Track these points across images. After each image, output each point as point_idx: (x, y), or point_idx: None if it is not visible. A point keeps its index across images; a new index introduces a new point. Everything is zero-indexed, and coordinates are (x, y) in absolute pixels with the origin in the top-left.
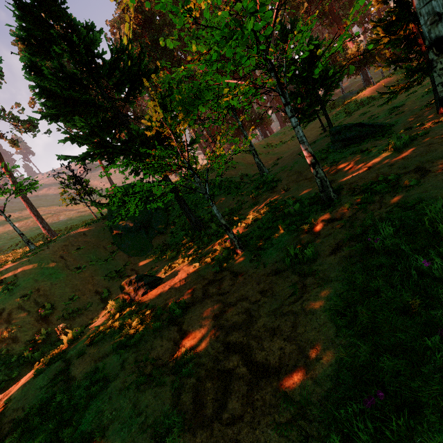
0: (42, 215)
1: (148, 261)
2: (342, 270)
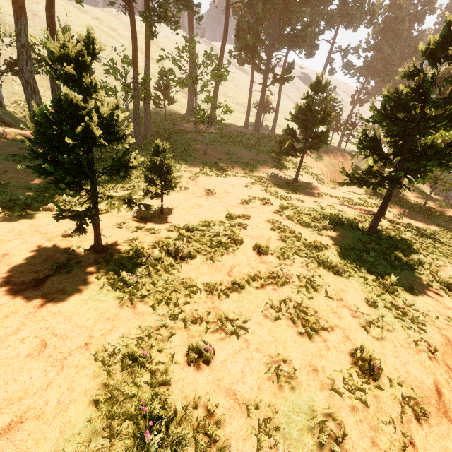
0: (281, 107)
1: (361, 189)
2: (450, 228)
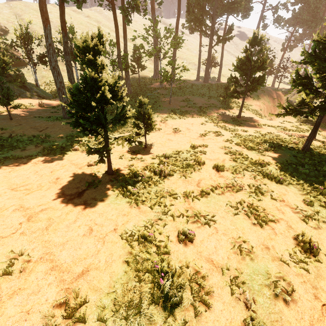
0: (223, 61)
1: (293, 119)
2: None
